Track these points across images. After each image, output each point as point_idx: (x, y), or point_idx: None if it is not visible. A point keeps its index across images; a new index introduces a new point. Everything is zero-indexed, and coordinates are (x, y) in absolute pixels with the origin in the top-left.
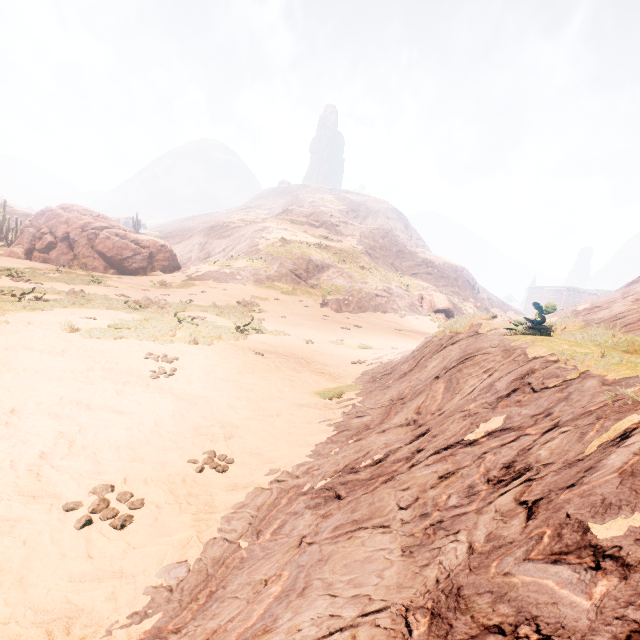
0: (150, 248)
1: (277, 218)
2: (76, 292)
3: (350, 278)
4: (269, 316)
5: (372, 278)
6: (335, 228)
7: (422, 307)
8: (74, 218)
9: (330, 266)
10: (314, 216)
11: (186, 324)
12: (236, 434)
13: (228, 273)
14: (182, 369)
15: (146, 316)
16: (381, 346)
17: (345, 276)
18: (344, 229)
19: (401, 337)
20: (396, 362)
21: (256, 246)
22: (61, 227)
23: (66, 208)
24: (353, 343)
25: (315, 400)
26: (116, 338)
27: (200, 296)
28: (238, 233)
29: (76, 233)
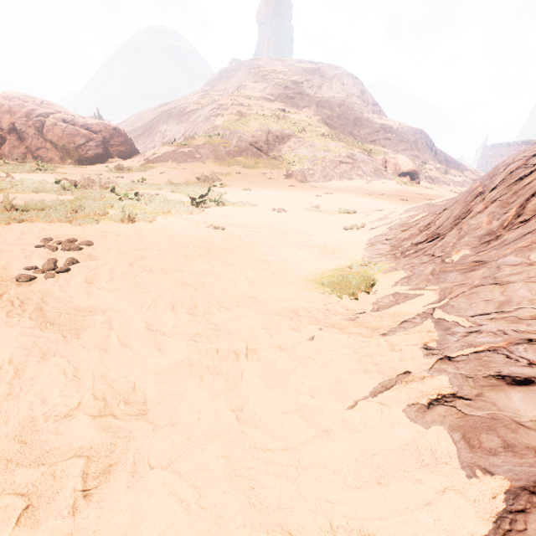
0: (102, 132)
1: (231, 95)
2: (1, 177)
3: (312, 147)
4: (232, 190)
5: (334, 145)
6: (290, 100)
7: (386, 171)
8: (16, 106)
9: (290, 136)
10: (268, 90)
11: (128, 201)
12: (126, 452)
13: (186, 152)
14: (90, 259)
15: (80, 196)
16: (363, 209)
17: (307, 145)
18: (300, 101)
19: (377, 200)
20: (426, 219)
21: (212, 123)
22: (4, 117)
23: (7, 97)
24: (331, 209)
25: (319, 299)
26: (9, 222)
27: (157, 177)
28: (194, 115)
29: (21, 123)
